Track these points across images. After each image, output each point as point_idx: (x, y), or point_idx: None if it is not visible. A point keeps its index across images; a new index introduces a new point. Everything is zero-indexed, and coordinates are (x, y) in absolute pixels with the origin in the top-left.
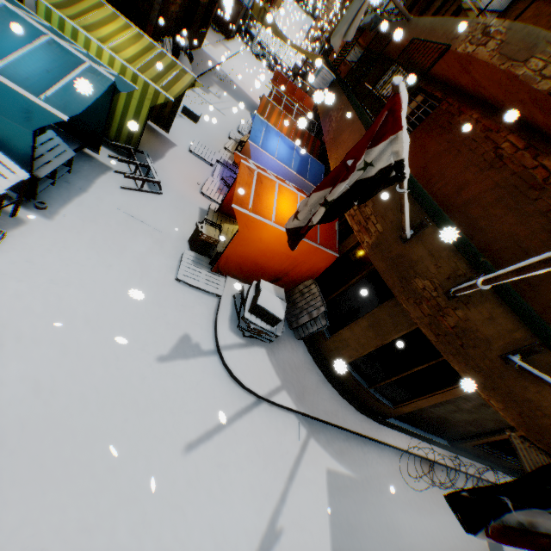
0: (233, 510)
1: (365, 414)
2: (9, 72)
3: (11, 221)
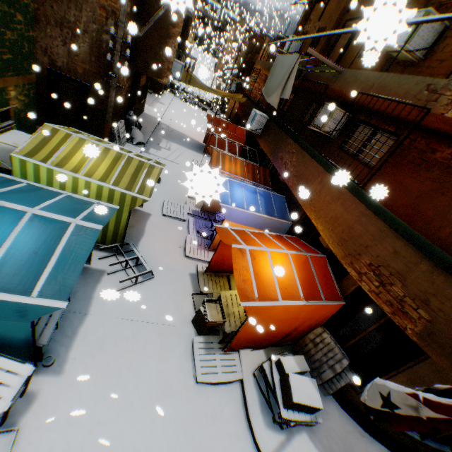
0: None
1: None
2: None
3: (21, 402)
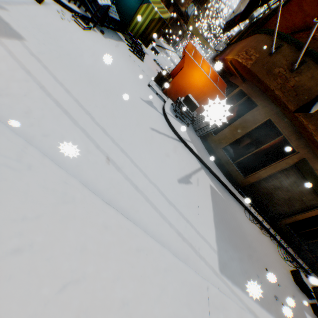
0: (169, 160)
1: (228, 179)
2: None
3: (92, 29)
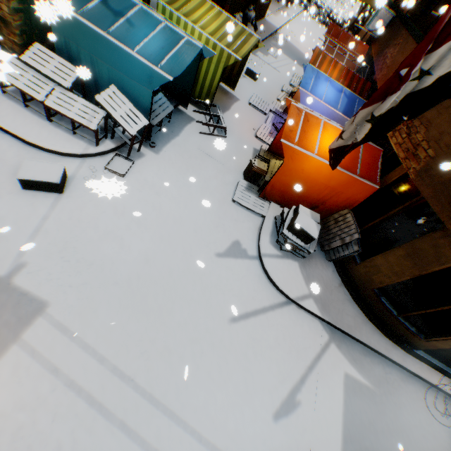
0: (262, 373)
1: (390, 339)
2: (142, 52)
3: (136, 154)
